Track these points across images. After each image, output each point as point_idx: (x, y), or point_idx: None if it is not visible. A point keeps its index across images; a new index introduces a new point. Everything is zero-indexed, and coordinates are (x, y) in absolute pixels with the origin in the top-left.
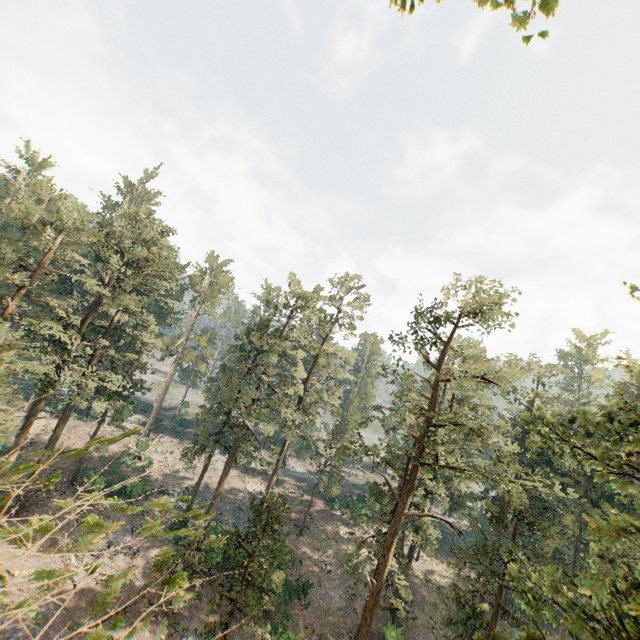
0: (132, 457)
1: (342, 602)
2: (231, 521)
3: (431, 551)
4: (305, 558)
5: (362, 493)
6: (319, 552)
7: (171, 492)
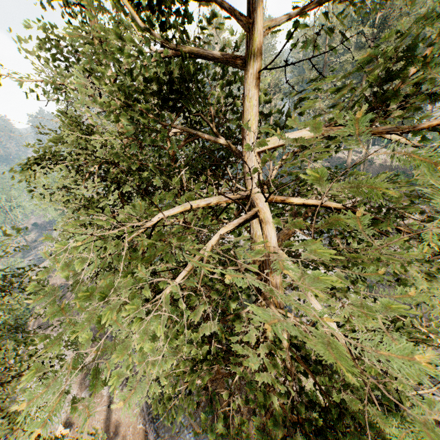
0: None
1: None
2: None
3: None
4: None
5: None
6: None
7: None
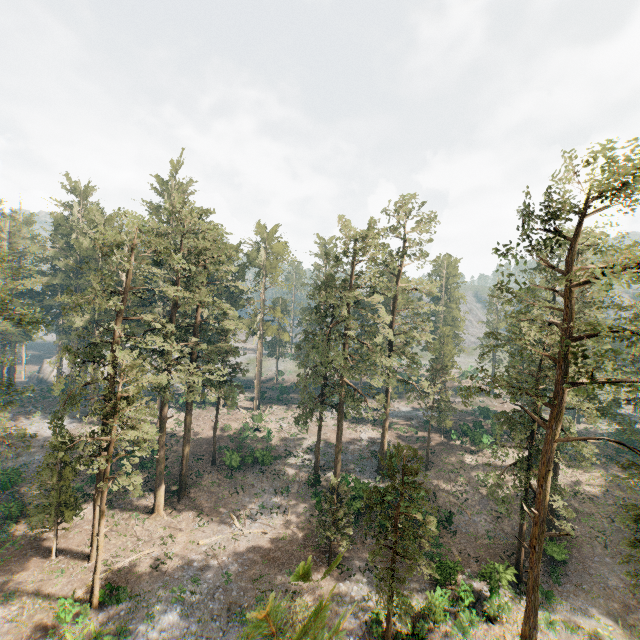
0: (252, 430)
1: (489, 525)
2: (357, 469)
3: (586, 469)
4: (438, 491)
5: (475, 418)
6: (450, 483)
7: (296, 454)
